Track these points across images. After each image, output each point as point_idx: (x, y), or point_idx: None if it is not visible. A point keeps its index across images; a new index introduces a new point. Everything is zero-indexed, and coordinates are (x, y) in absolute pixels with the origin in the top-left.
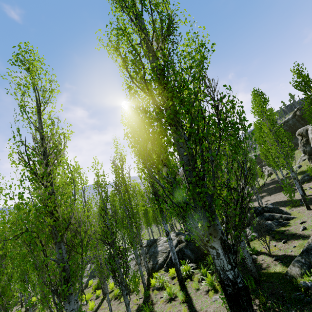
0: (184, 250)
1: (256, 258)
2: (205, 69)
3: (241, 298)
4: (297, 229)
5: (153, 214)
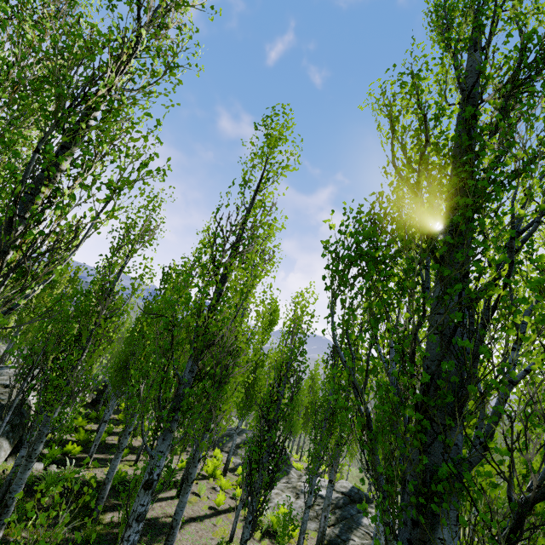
0: None
1: None
2: None
3: None
4: None
5: None
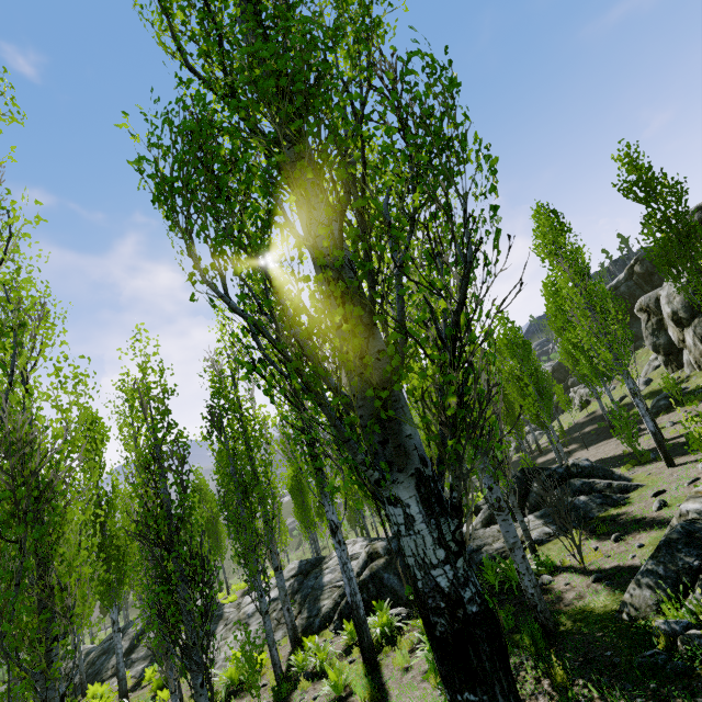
0: (382, 577)
1: (552, 581)
2: (370, 22)
3: (475, 648)
4: (647, 508)
5: (298, 480)
